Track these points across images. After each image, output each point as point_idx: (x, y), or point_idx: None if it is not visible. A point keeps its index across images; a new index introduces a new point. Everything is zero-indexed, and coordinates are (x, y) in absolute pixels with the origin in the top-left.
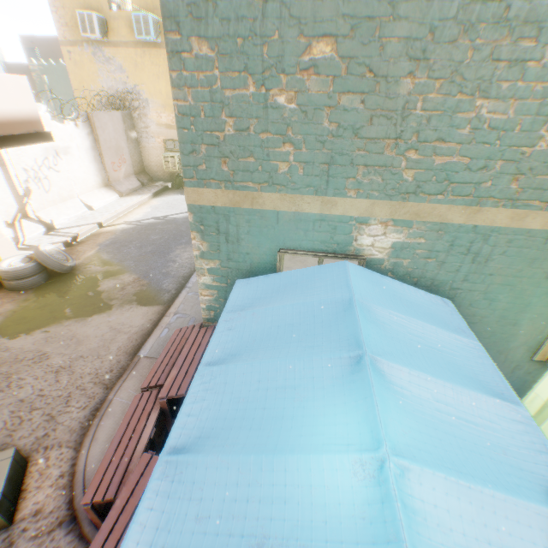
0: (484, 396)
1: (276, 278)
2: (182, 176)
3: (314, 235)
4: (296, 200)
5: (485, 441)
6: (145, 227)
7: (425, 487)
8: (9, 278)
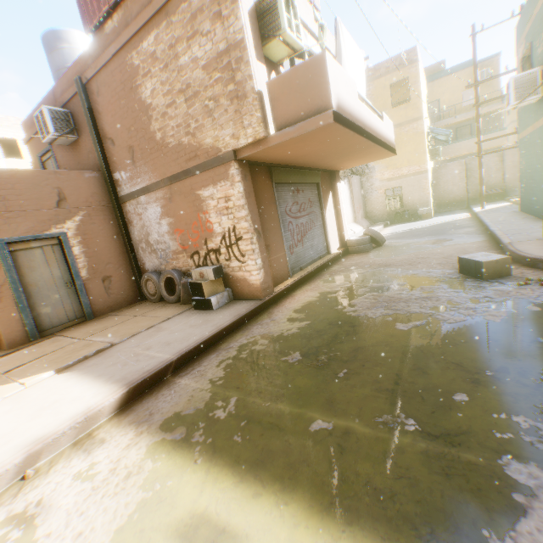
0: None
1: None
2: (400, 213)
3: None
4: None
5: None
6: (402, 233)
7: None
8: (357, 245)
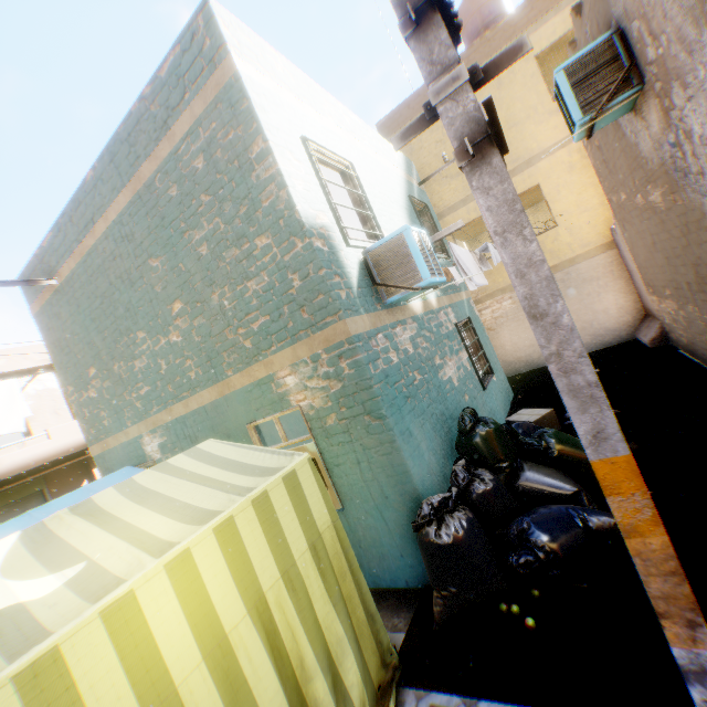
0: None
1: None
2: None
3: (133, 454)
4: (119, 437)
5: None
6: None
7: None
8: None
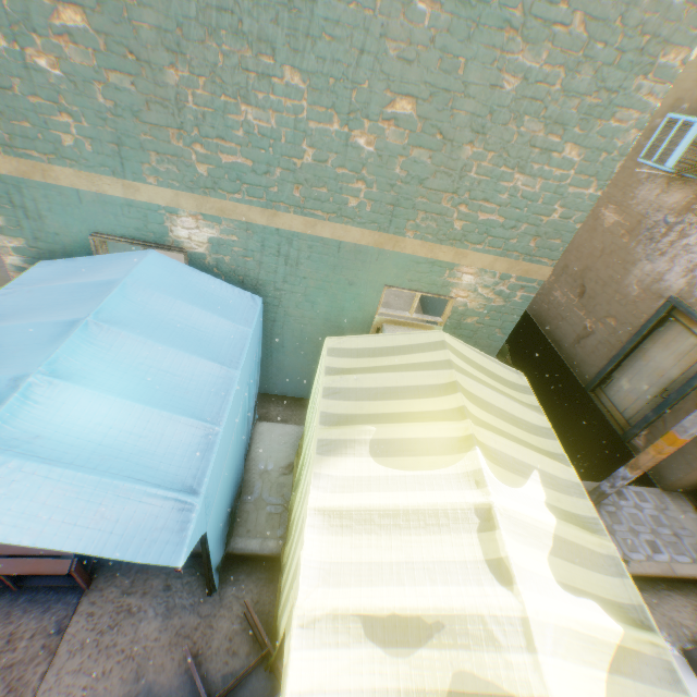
0: (202, 359)
1: (80, 262)
2: None
3: (127, 220)
4: (96, 180)
5: (175, 385)
6: None
7: (63, 394)
8: None
